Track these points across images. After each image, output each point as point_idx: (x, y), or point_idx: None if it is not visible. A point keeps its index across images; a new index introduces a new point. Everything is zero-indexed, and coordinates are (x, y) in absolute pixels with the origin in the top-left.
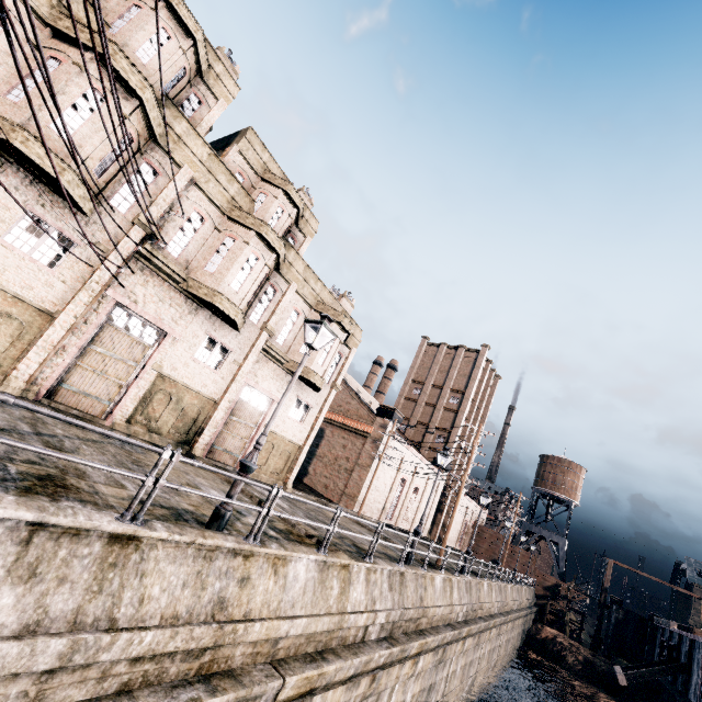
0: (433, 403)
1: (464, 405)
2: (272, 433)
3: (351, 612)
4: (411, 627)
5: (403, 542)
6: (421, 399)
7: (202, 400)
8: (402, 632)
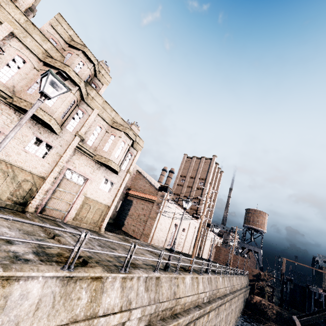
0: (191, 185)
1: (206, 185)
2: (89, 199)
3: (102, 315)
4: (168, 314)
5: (173, 257)
6: (185, 184)
7: (34, 177)
8: (159, 319)
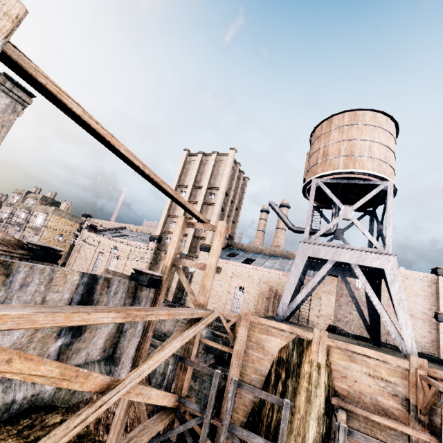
0: None
1: None
2: None
3: None
4: None
5: None
6: None
7: None
8: None
